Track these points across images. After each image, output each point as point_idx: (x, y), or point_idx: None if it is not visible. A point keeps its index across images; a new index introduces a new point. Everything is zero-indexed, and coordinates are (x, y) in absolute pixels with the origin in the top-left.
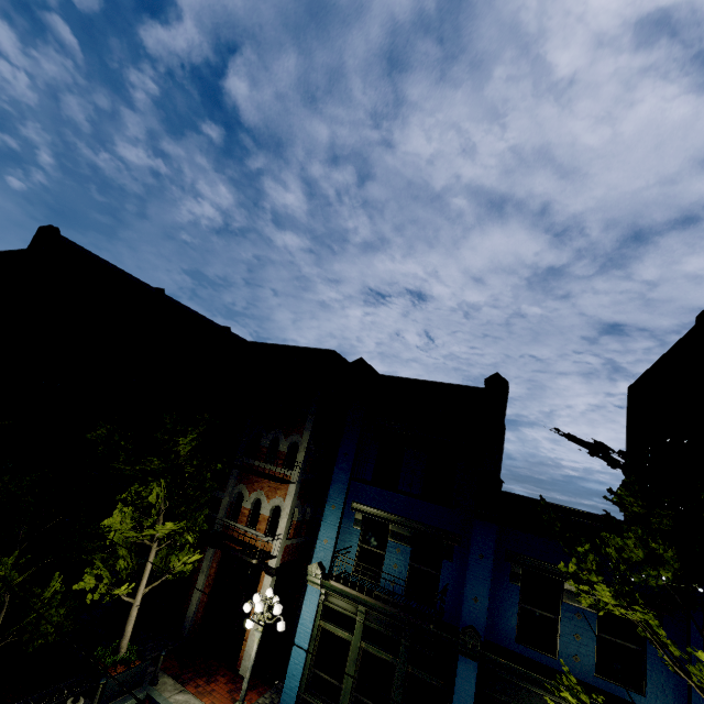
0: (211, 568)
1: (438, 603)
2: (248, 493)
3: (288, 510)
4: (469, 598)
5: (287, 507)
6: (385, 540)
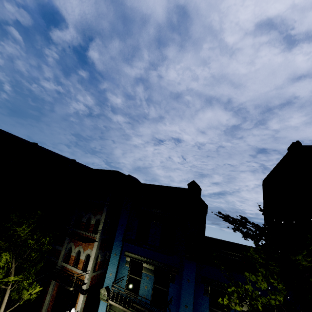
0: (54, 290)
1: (167, 308)
2: (74, 247)
3: (93, 257)
4: (182, 306)
5: (93, 255)
6: (141, 272)
